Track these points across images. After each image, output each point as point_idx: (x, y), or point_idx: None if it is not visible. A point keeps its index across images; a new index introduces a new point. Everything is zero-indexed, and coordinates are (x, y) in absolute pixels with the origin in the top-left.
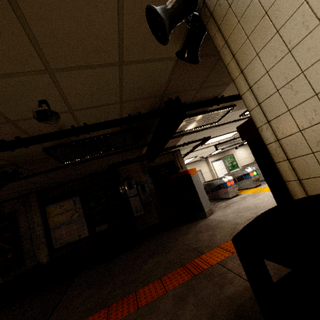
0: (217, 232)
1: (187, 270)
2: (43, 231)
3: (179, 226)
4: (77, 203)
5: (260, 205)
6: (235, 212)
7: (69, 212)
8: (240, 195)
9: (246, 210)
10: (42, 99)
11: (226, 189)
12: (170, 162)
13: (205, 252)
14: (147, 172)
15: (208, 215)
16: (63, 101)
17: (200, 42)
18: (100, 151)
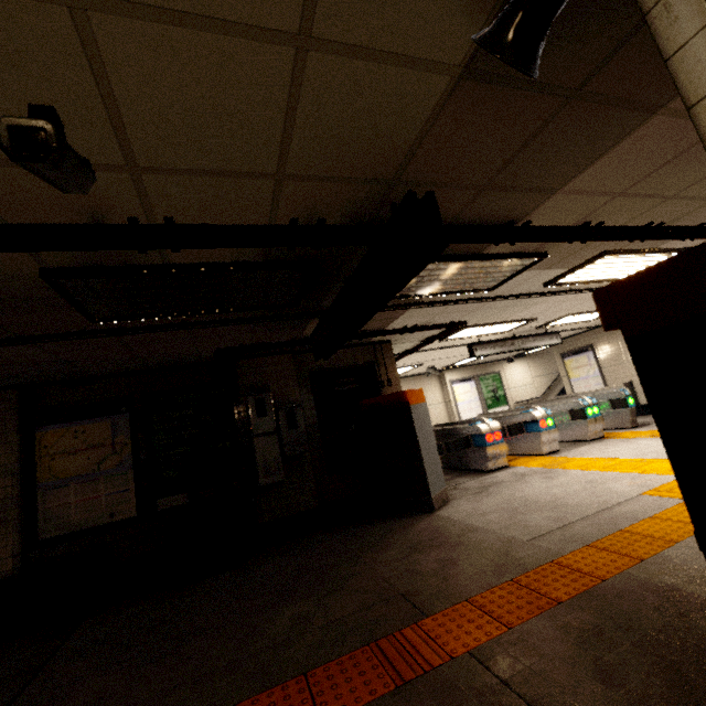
0: (461, 557)
1: (383, 659)
2: (18, 490)
3: (363, 524)
4: (120, 432)
5: (566, 500)
6: (504, 510)
7: (97, 450)
8: (511, 467)
9: (531, 509)
10: (42, 104)
11: (482, 450)
12: (365, 366)
13: (432, 610)
14: (308, 382)
15: (437, 507)
16: (112, 128)
17: (558, 6)
18: (201, 309)
